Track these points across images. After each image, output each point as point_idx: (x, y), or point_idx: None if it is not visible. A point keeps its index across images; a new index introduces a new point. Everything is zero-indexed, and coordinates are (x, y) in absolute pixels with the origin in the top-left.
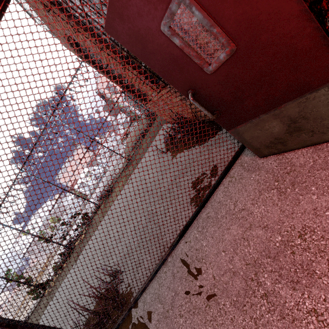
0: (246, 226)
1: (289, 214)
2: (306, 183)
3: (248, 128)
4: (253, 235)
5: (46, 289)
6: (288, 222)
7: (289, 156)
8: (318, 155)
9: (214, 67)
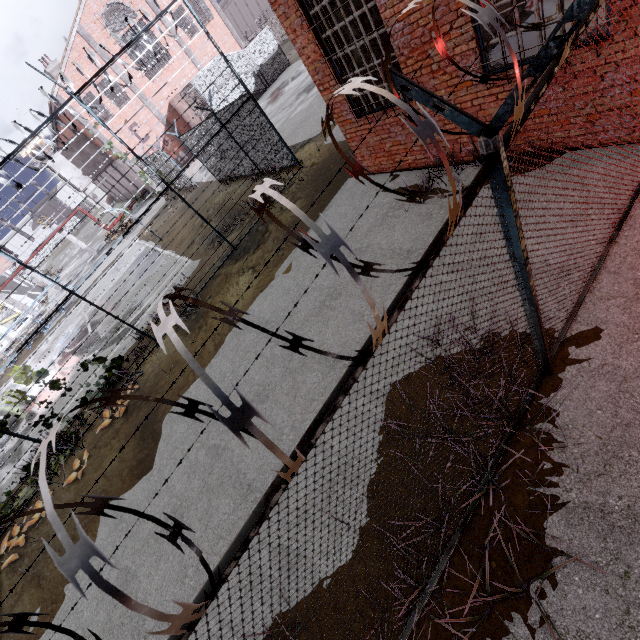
0: None
1: None
2: None
3: None
4: None
5: None
6: None
7: None
8: None
9: None
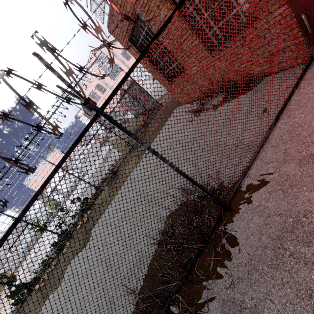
0: None
1: None
2: None
3: None
4: None
5: (31, 290)
6: None
7: None
8: None
9: None
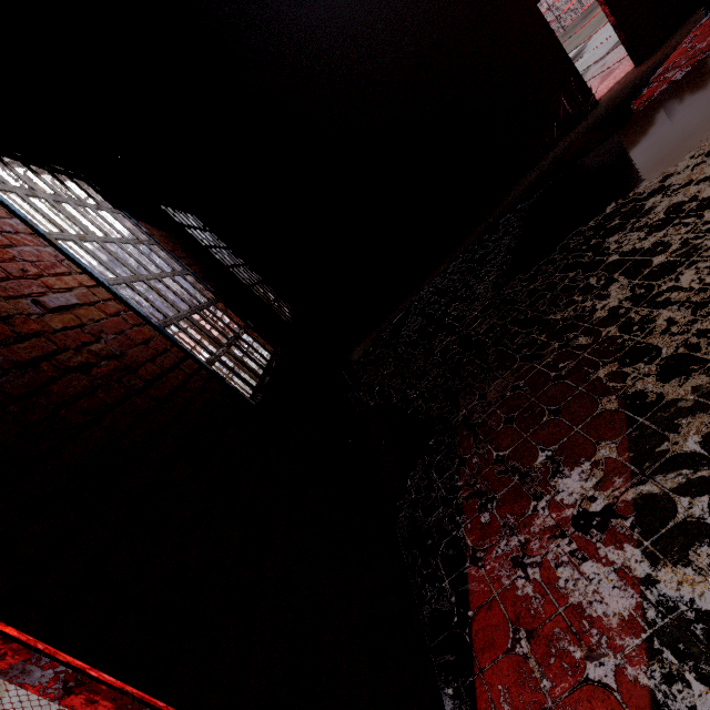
0: None
1: None
2: None
3: None
4: None
5: None
6: None
7: None
8: None
9: None
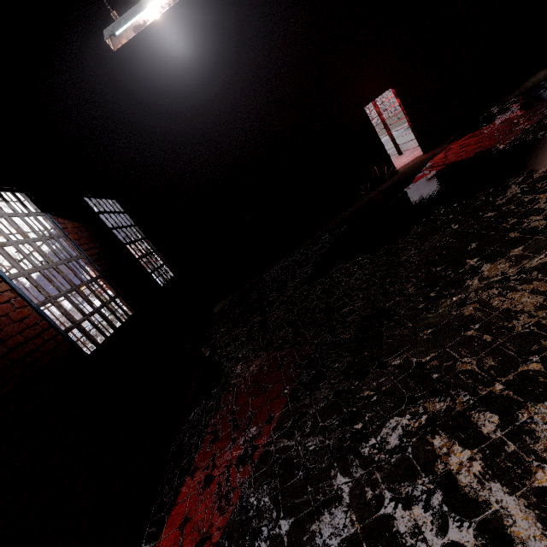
0: None
1: None
2: None
3: None
4: None
5: None
6: None
7: None
8: None
9: None
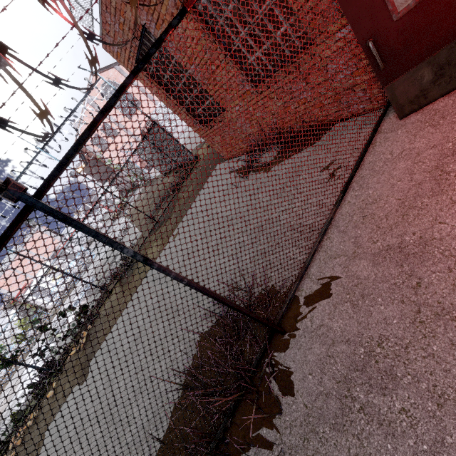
0: (413, 156)
1: (450, 130)
2: (453, 112)
3: (403, 81)
4: (424, 156)
5: None
6: (452, 134)
7: (429, 107)
8: (455, 96)
9: (402, 13)
